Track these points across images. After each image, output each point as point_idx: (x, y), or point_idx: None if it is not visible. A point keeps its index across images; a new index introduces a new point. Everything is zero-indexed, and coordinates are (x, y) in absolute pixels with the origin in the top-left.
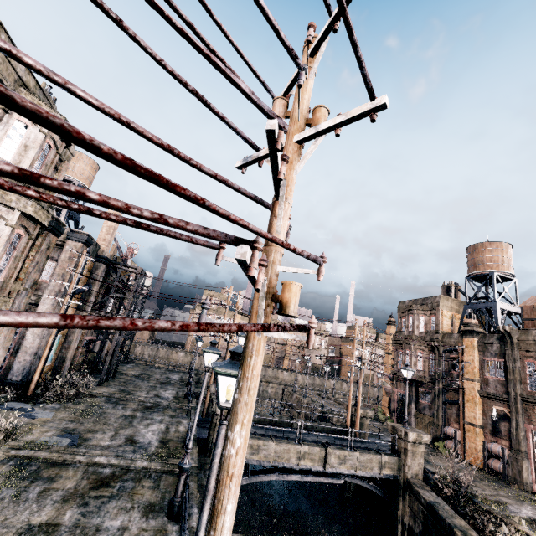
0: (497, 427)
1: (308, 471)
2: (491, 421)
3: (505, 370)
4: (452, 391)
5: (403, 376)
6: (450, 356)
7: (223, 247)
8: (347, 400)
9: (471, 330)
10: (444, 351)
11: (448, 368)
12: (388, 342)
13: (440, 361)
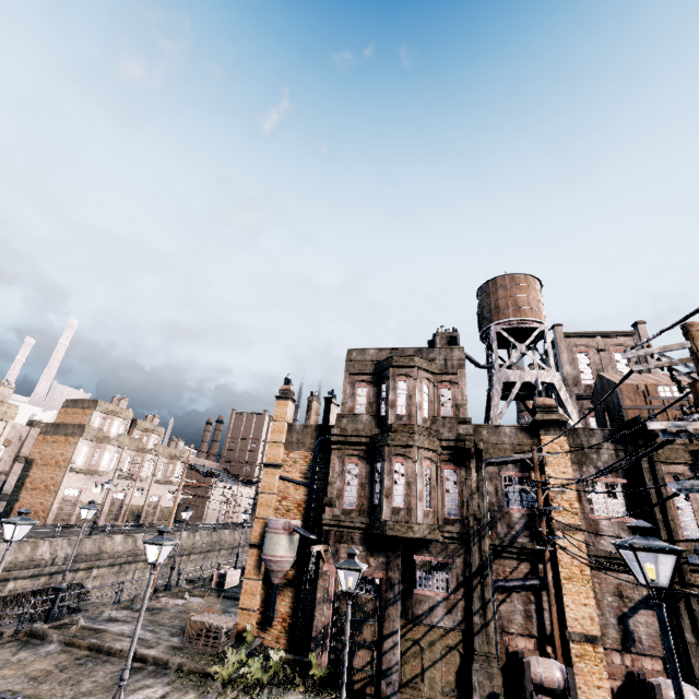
0: (632, 630)
1: None
2: (614, 618)
3: (632, 501)
4: (514, 556)
5: (391, 532)
6: (504, 474)
7: None
8: (98, 611)
9: (563, 420)
10: (487, 462)
11: (498, 502)
12: (277, 440)
13: (483, 486)
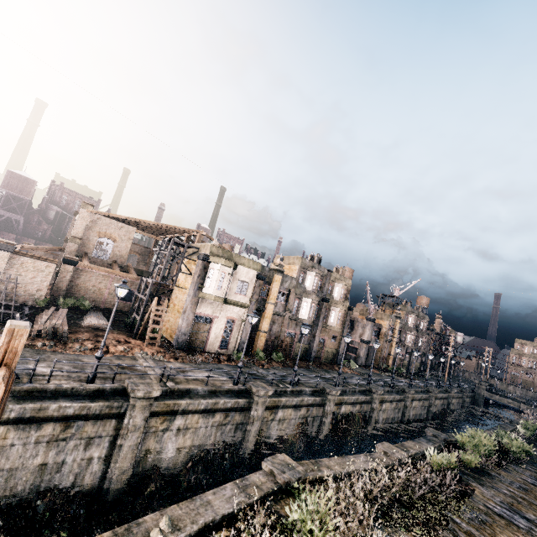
0: None
1: (516, 410)
2: None
3: None
4: None
5: None
6: None
7: (446, 351)
8: None
9: None
10: None
11: None
12: None
13: None
